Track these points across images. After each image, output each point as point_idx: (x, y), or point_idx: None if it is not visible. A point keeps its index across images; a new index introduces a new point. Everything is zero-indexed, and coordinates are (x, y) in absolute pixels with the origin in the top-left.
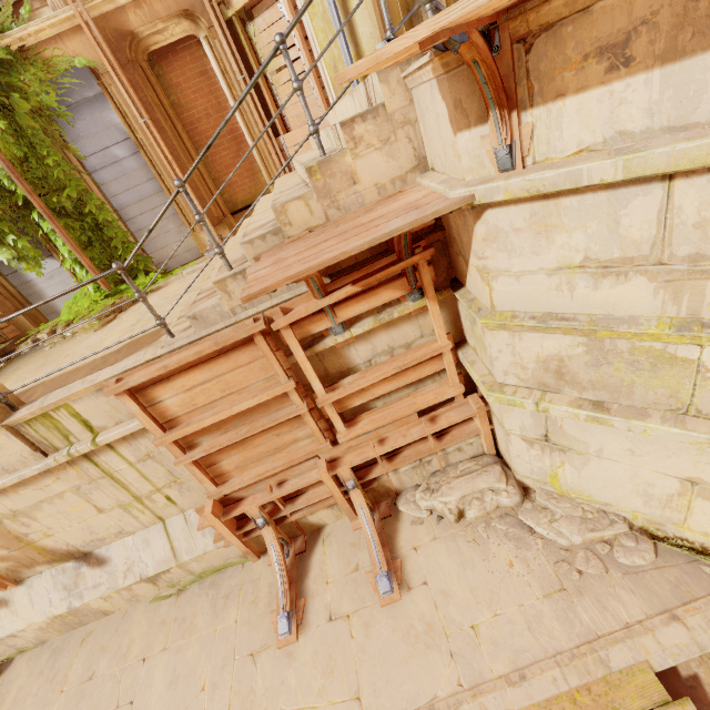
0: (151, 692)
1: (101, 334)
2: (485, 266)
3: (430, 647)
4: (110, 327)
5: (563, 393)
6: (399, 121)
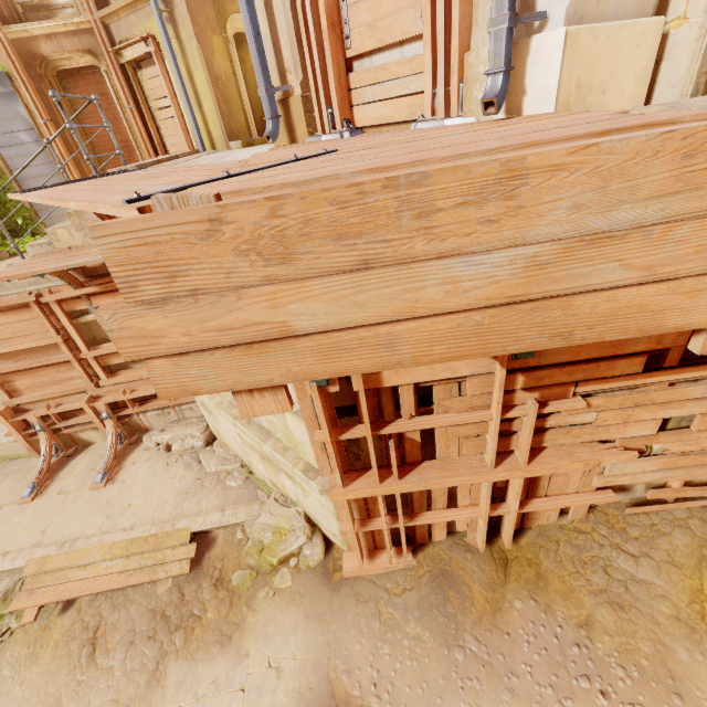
0: None
1: None
2: None
3: (101, 512)
4: None
5: None
6: None
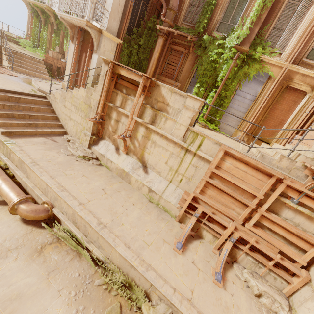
0: (132, 213)
1: (202, 128)
2: None
3: (225, 313)
4: (204, 129)
5: None
6: None
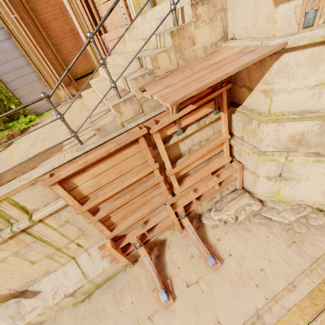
0: None
1: (6, 153)
2: (272, 88)
3: (245, 285)
4: (12, 148)
5: (297, 151)
6: (219, 8)
